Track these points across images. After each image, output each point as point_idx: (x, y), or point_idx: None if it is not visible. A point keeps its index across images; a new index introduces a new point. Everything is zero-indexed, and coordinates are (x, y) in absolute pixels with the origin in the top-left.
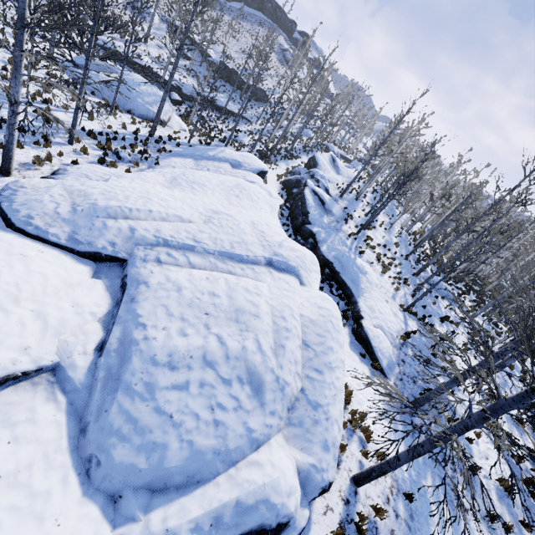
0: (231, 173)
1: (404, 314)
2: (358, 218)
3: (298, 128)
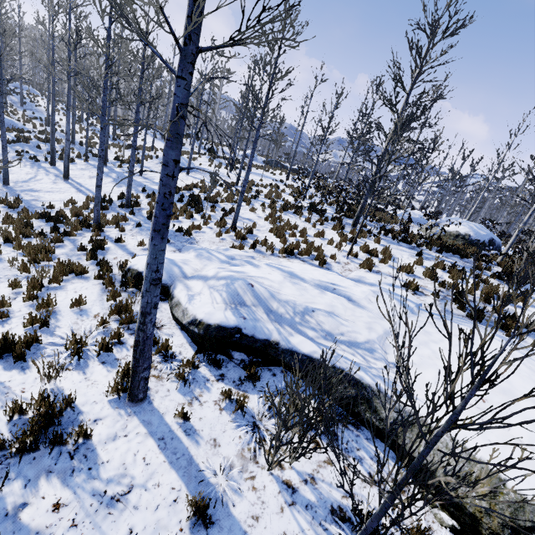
0: None
1: None
2: None
3: None
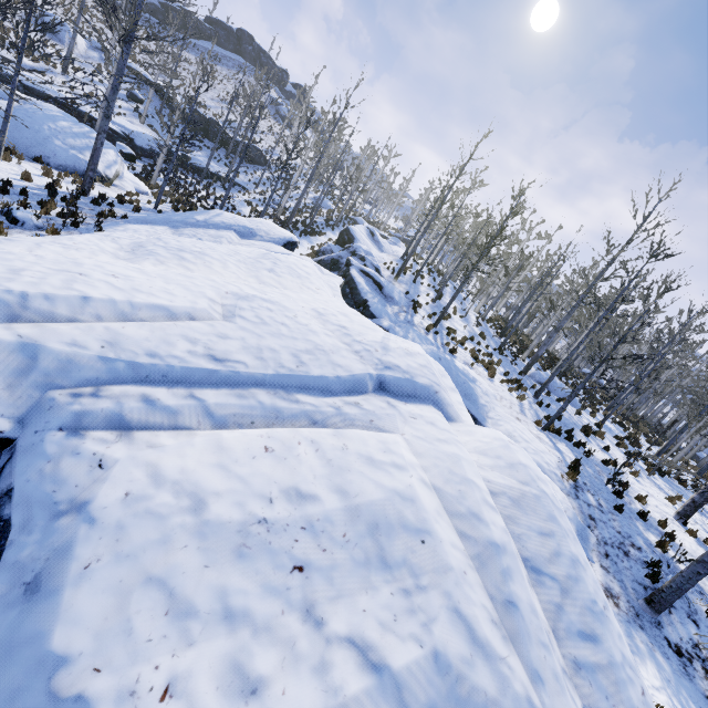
0: (240, 245)
1: (547, 435)
2: (426, 305)
3: (313, 198)
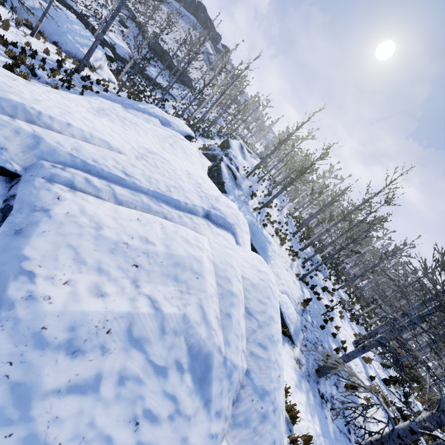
0: (160, 128)
1: (300, 283)
2: (259, 197)
3: (214, 116)
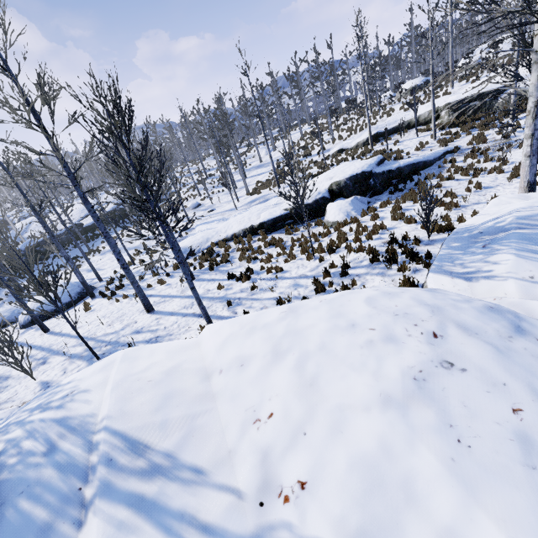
0: None
1: None
2: None
3: None
